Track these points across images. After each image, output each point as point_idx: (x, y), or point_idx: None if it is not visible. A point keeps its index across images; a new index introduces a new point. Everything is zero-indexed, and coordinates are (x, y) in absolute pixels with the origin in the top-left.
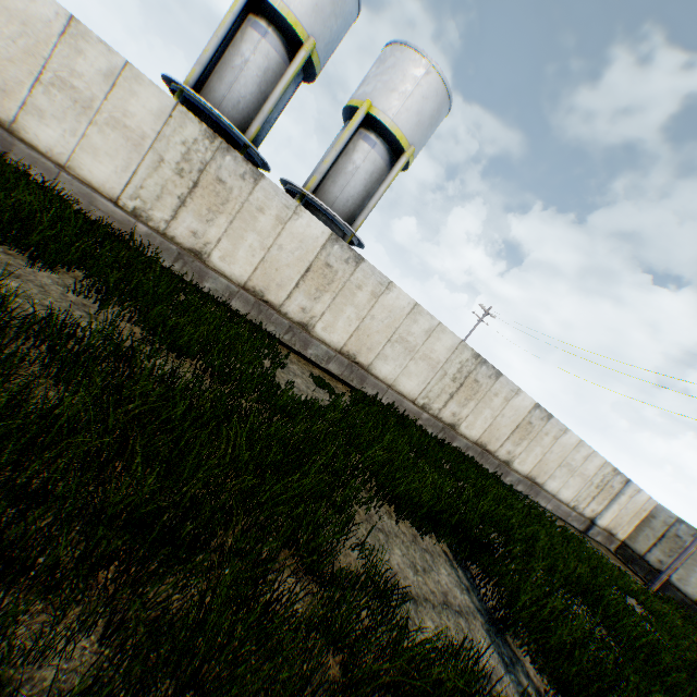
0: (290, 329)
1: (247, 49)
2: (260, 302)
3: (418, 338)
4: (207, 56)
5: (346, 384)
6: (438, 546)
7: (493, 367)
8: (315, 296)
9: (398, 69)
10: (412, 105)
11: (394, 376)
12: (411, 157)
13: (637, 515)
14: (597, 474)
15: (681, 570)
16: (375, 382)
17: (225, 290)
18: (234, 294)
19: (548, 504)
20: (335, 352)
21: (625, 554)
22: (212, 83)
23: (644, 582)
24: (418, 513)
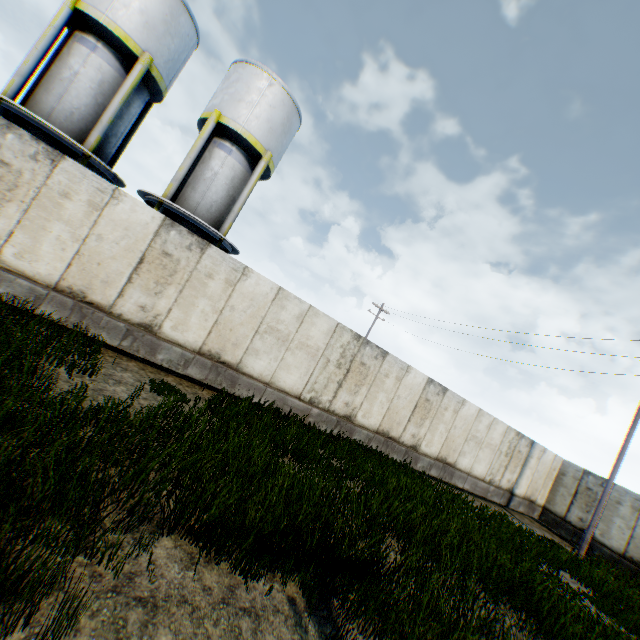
0: (129, 333)
1: (77, 62)
2: (83, 304)
3: (290, 325)
4: (28, 67)
5: (217, 390)
6: (280, 592)
7: (378, 347)
8: (156, 291)
9: (241, 82)
10: (260, 113)
11: (271, 371)
12: (270, 162)
13: (549, 476)
14: (503, 441)
15: (601, 523)
16: (249, 382)
17: (30, 294)
18: (43, 298)
19: (465, 484)
20: (194, 353)
21: (549, 520)
22: (40, 95)
23: (572, 545)
24: (243, 545)
